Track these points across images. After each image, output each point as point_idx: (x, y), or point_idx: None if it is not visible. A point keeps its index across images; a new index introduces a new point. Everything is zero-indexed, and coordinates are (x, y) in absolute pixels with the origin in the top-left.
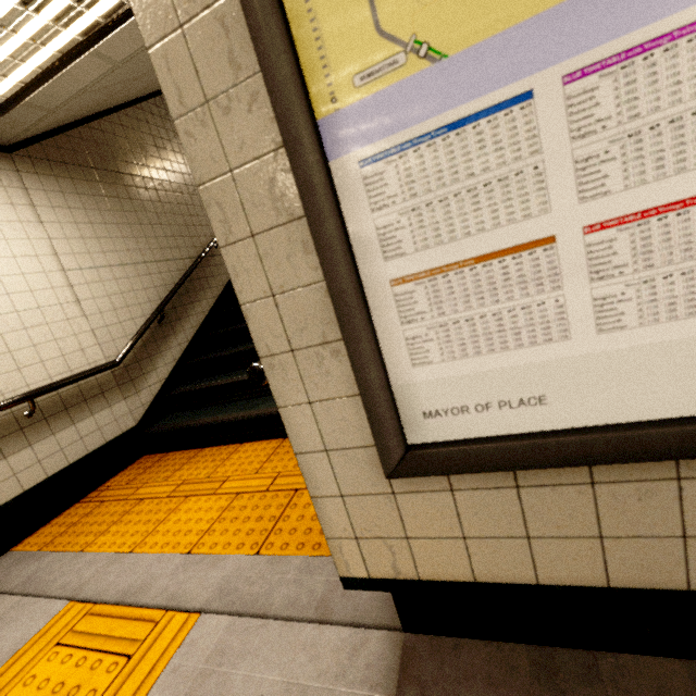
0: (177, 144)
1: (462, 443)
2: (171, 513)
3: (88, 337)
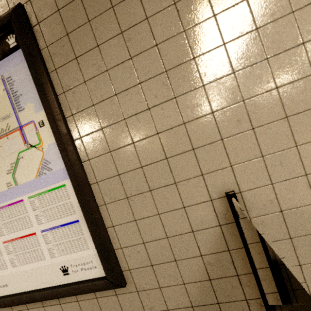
0: None
1: None
2: None
3: None
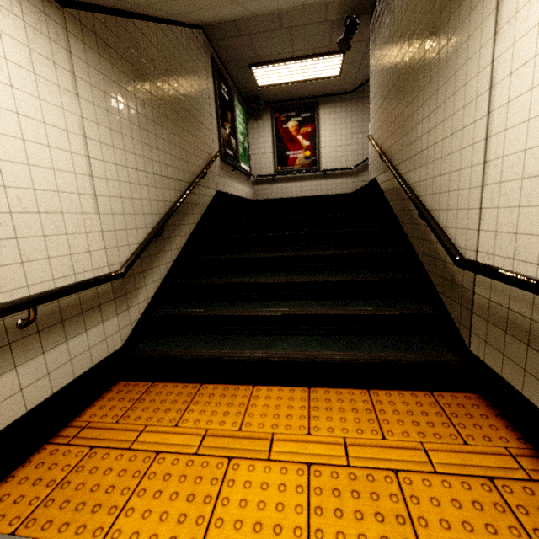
0: (189, 75)
1: None
2: (222, 486)
3: (97, 238)
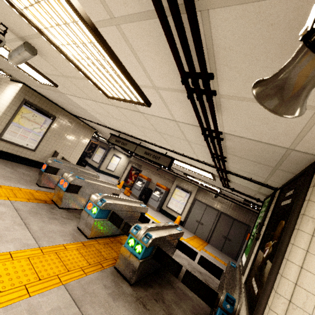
0: None
1: (5, 139)
2: None
3: None
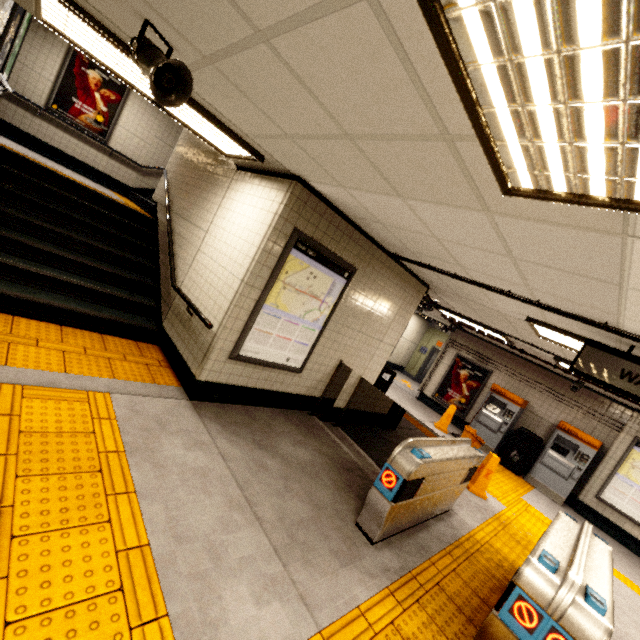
0: None
1: (246, 357)
2: (10, 350)
3: None
